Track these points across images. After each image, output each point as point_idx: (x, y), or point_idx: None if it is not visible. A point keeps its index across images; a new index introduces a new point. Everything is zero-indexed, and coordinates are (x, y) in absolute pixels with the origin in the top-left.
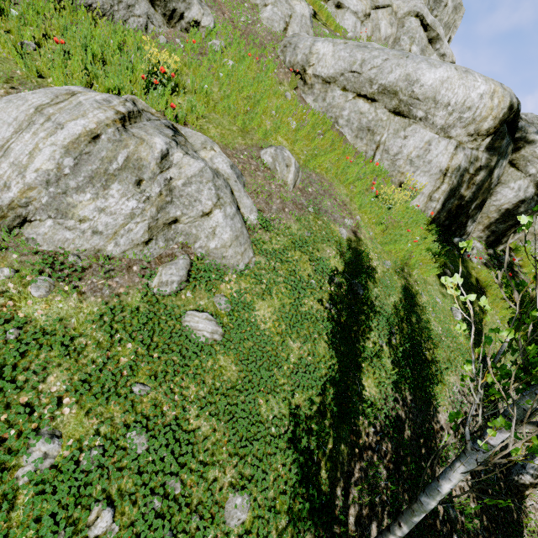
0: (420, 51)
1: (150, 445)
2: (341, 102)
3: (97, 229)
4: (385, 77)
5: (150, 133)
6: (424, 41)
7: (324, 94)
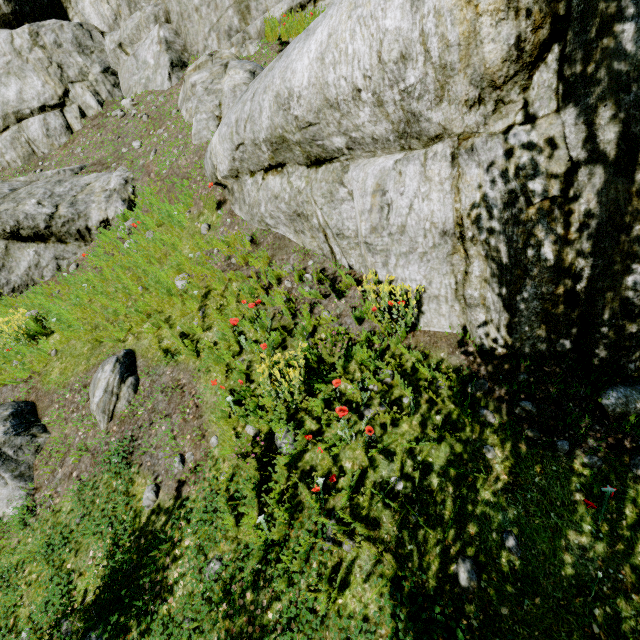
0: None
1: None
2: (255, 194)
3: None
4: (260, 126)
5: None
6: None
7: (242, 194)
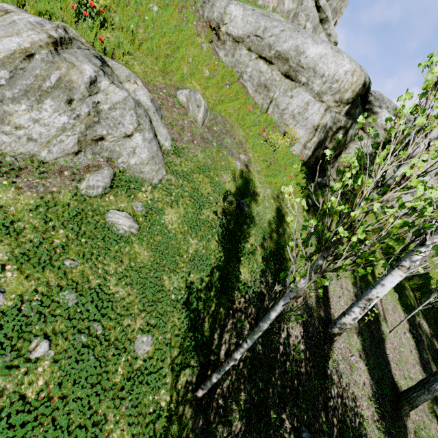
0: (313, 28)
1: (79, 301)
2: (246, 60)
3: (32, 136)
4: (280, 45)
5: (80, 60)
6: (317, 20)
7: (233, 51)
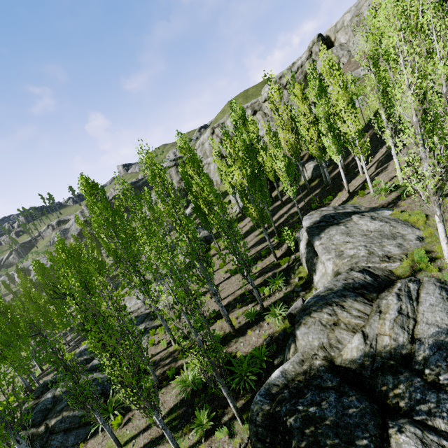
0: None
1: None
2: None
3: None
4: None
5: None
6: None
7: None
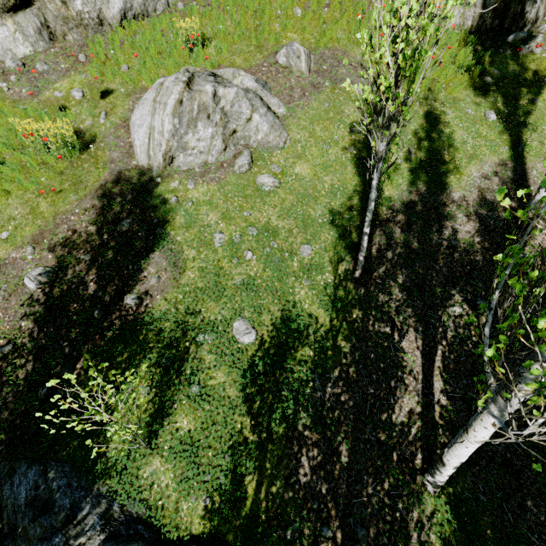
0: None
1: (258, 231)
2: None
3: (201, 151)
4: None
5: (202, 85)
6: None
7: None
